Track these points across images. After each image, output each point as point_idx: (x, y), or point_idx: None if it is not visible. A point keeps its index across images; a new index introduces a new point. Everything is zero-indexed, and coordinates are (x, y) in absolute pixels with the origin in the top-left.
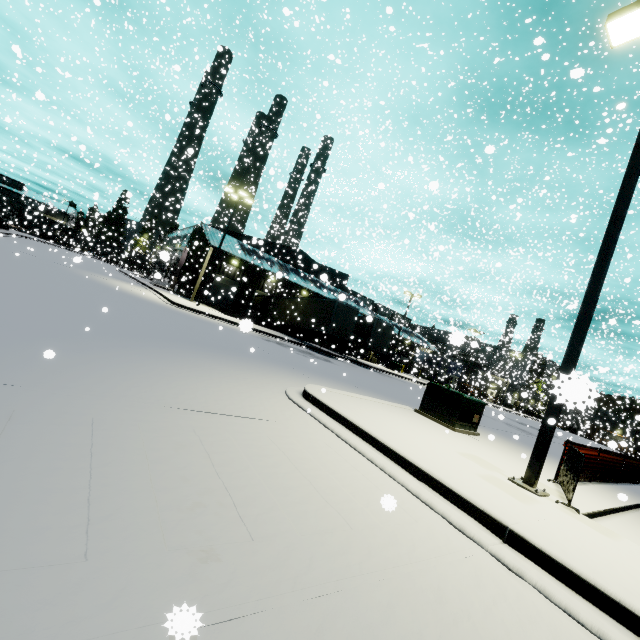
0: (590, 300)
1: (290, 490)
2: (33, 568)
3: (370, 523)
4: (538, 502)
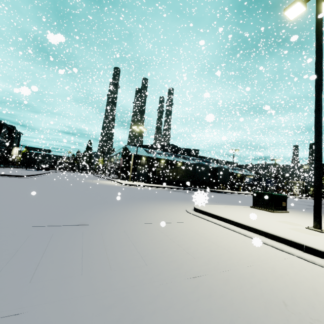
0: (318, 133)
1: (202, 243)
2: (135, 268)
3: (238, 251)
4: (322, 235)
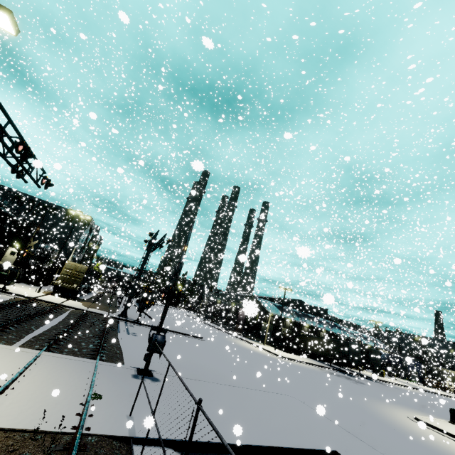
0: None
1: None
2: None
3: None
4: None
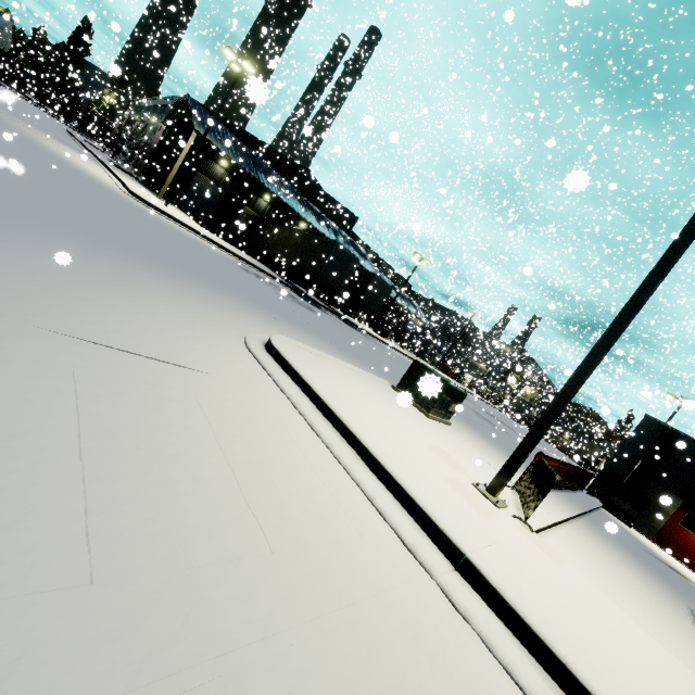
0: (630, 312)
1: (198, 485)
2: None
3: (301, 542)
4: (497, 516)
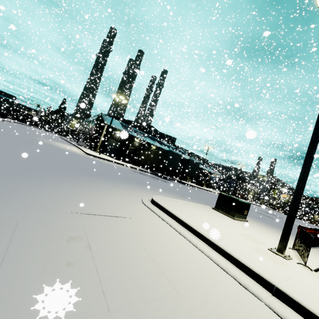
0: (313, 146)
1: (139, 266)
2: None
3: (189, 287)
4: (287, 264)
